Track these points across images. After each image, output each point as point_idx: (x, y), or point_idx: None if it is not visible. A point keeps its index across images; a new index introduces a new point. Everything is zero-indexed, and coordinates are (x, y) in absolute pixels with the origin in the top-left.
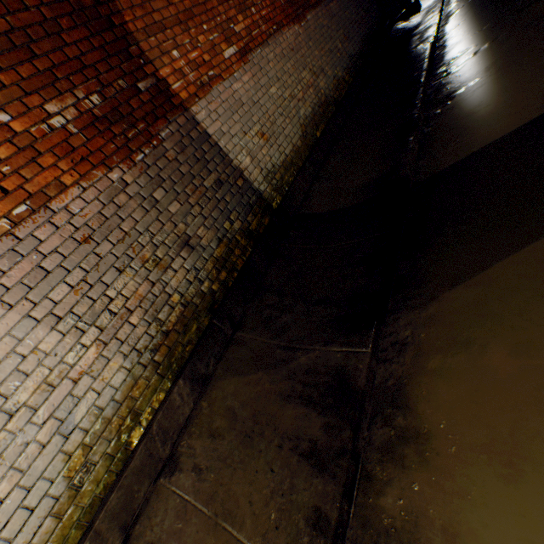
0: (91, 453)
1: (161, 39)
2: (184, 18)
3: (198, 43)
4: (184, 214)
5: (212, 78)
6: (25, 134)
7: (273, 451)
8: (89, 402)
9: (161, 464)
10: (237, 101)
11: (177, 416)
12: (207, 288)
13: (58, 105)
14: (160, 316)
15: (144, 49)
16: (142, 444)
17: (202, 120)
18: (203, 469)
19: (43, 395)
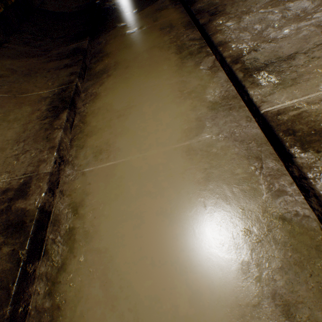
0: None
1: None
2: None
3: None
4: None
5: None
6: None
7: (45, 74)
8: None
9: None
10: None
11: None
12: None
13: None
14: None
15: None
16: None
17: None
18: None
19: None
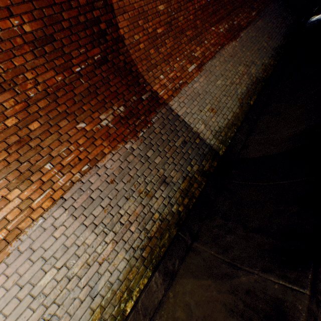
0: (104, 312)
1: (154, 72)
2: (167, 58)
3: (174, 68)
4: (163, 163)
5: (181, 84)
6: (90, 131)
7: None
8: (106, 278)
9: None
10: (196, 93)
11: (153, 298)
12: (175, 209)
13: (105, 115)
14: (146, 227)
15: (146, 79)
16: (131, 314)
17: (175, 108)
18: None
19: (84, 270)
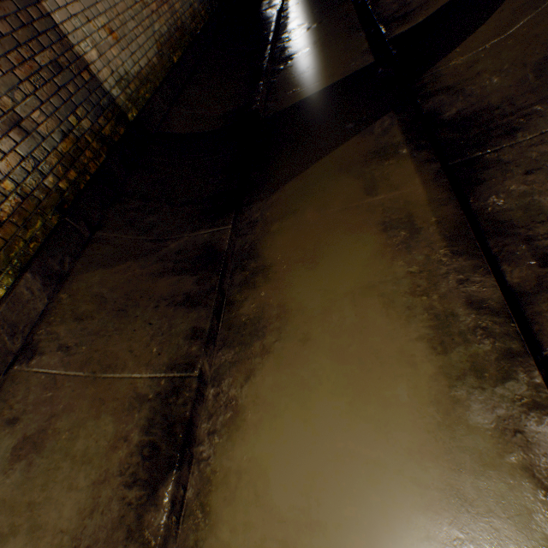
0: None
1: None
2: None
3: None
4: (10, 87)
5: None
6: None
7: (150, 312)
8: None
9: (12, 358)
10: None
11: (27, 311)
12: (53, 184)
13: None
14: None
15: None
16: None
17: None
18: (72, 346)
19: None
